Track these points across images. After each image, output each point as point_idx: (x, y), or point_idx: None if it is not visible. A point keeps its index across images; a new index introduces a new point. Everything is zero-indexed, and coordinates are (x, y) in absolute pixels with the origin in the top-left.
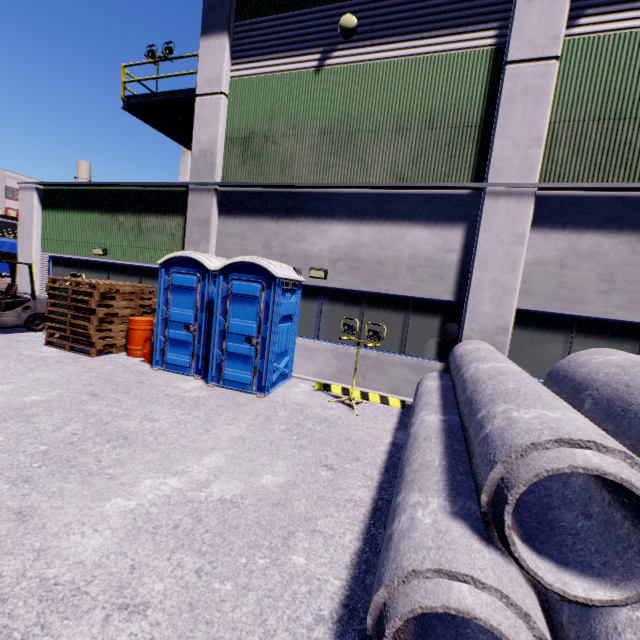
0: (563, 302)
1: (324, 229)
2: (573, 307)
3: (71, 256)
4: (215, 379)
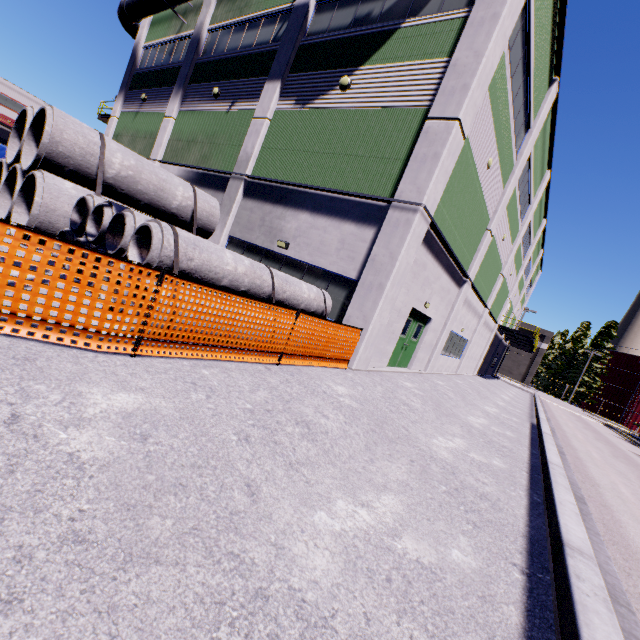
0: None
1: None
2: None
3: None
4: None
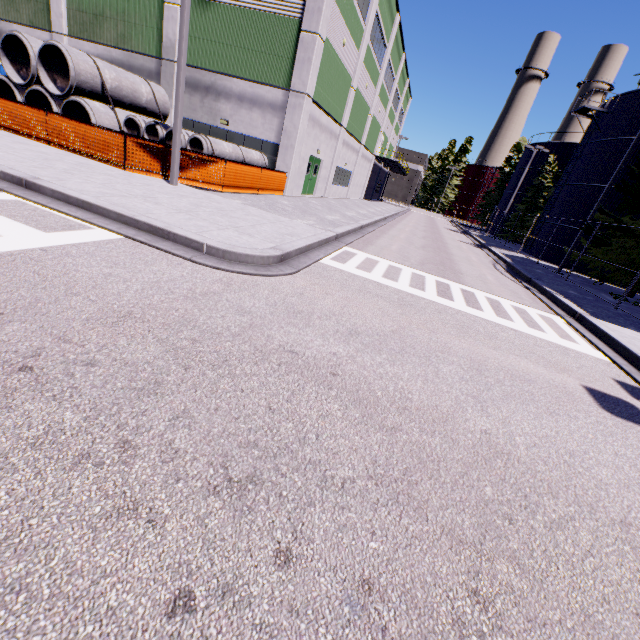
0: None
1: None
2: None
3: None
4: None
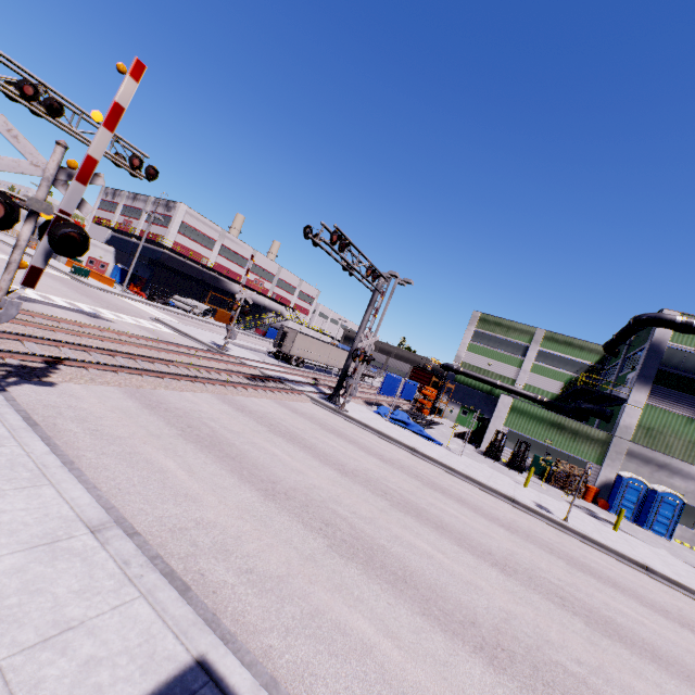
0: None
1: (683, 478)
2: None
3: (524, 435)
4: (646, 527)
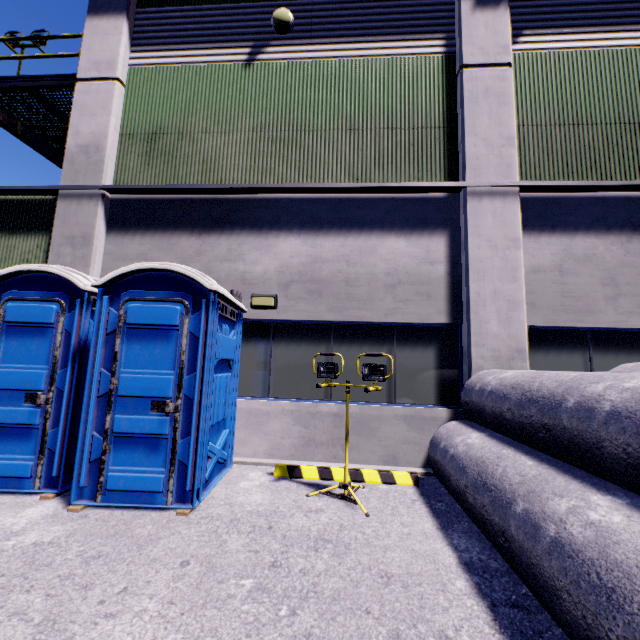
0: (573, 313)
1: (268, 243)
2: (585, 318)
3: None
4: (86, 492)
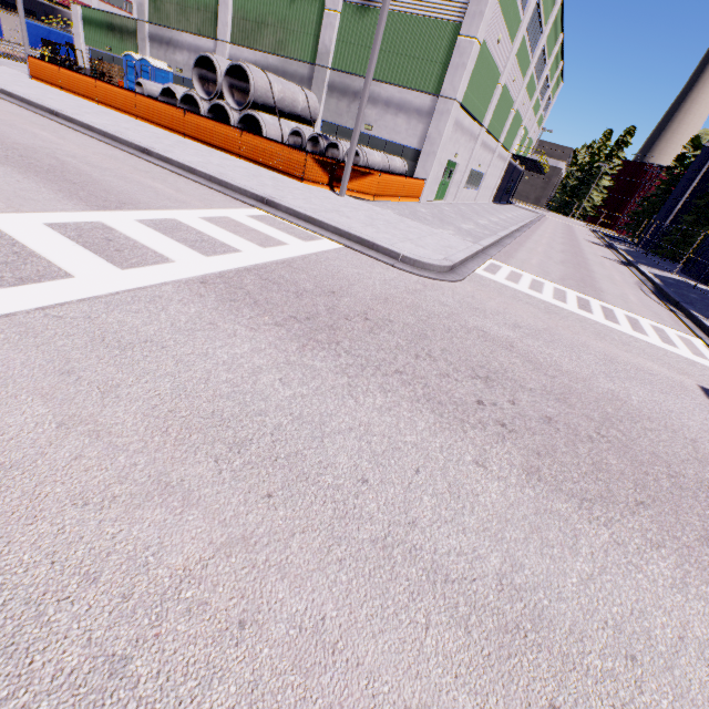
0: None
1: (181, 51)
2: None
3: (98, 50)
4: None
